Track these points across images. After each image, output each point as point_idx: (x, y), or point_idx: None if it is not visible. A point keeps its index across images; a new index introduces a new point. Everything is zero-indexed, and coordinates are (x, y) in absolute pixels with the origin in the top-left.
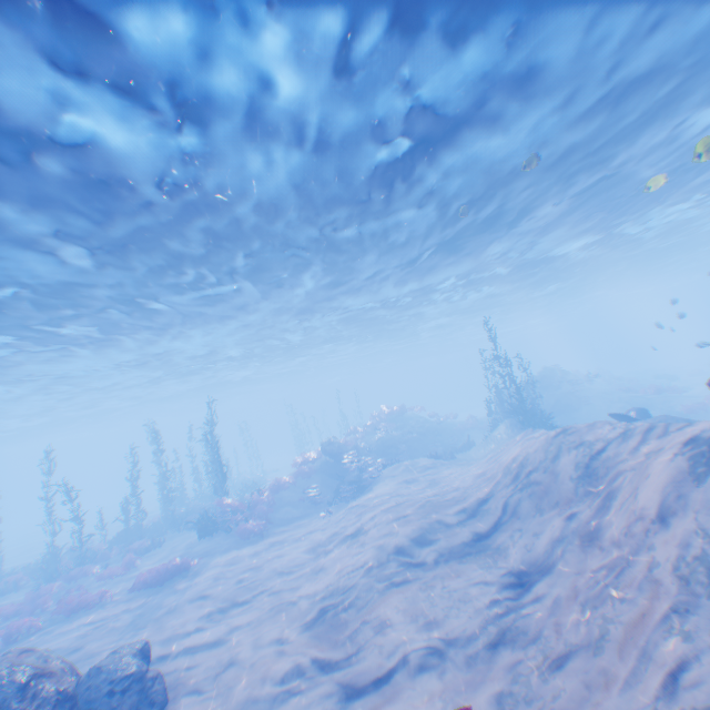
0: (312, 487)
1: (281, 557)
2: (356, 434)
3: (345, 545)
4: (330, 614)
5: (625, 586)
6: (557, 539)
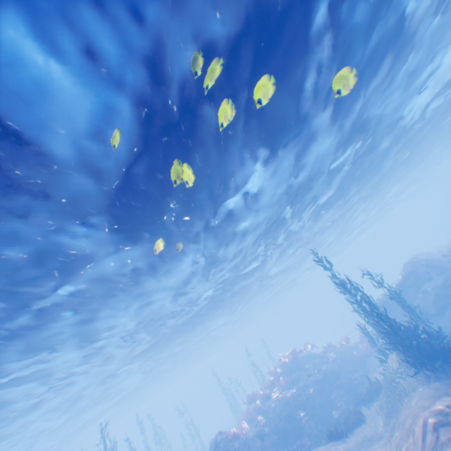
0: None
1: None
2: (257, 404)
3: None
4: None
5: None
6: None
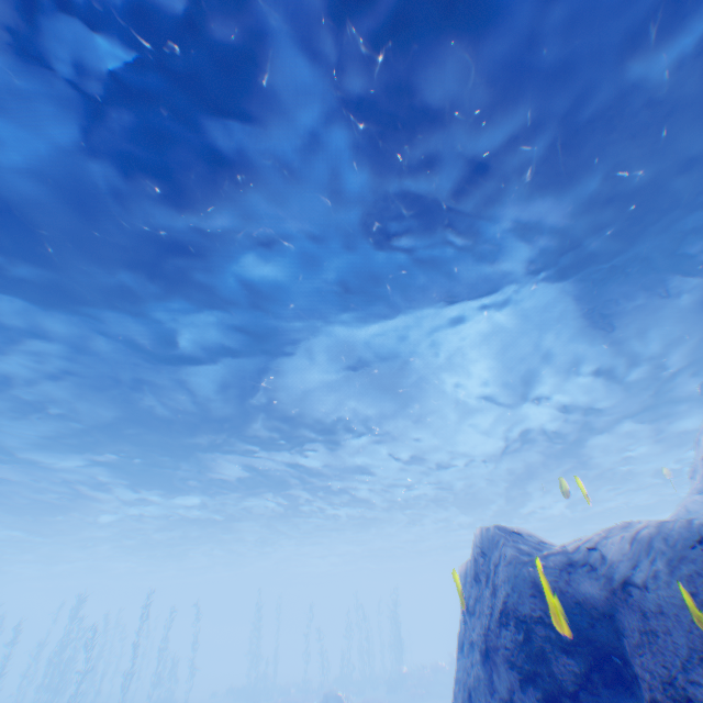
0: None
1: None
2: None
3: None
4: None
5: None
6: None
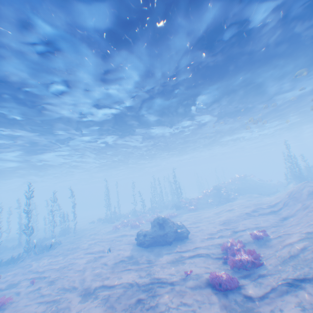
0: (210, 199)
1: (205, 215)
2: (225, 184)
3: (227, 212)
4: (226, 223)
5: (309, 214)
6: (297, 209)
